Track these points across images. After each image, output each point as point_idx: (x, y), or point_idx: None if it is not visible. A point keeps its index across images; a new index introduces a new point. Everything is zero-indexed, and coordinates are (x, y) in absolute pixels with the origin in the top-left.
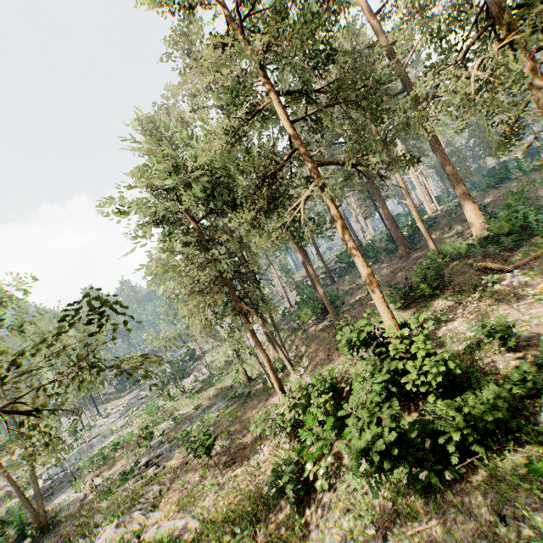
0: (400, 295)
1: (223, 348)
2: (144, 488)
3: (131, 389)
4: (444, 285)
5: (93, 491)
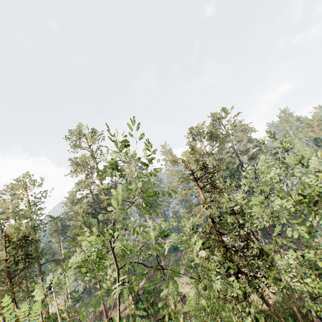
0: None
1: None
2: None
3: None
4: None
5: None
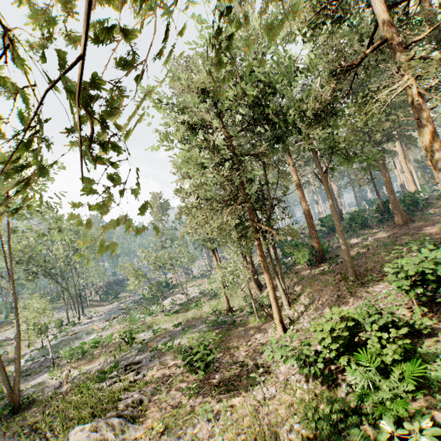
0: (436, 247)
1: (197, 282)
2: (123, 392)
3: (112, 301)
4: None
5: (69, 382)
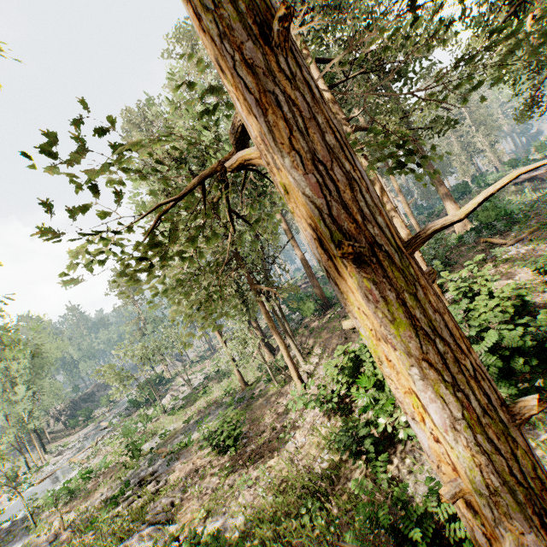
0: None
1: (197, 368)
2: (149, 504)
3: (84, 424)
4: (450, 265)
5: (67, 528)
